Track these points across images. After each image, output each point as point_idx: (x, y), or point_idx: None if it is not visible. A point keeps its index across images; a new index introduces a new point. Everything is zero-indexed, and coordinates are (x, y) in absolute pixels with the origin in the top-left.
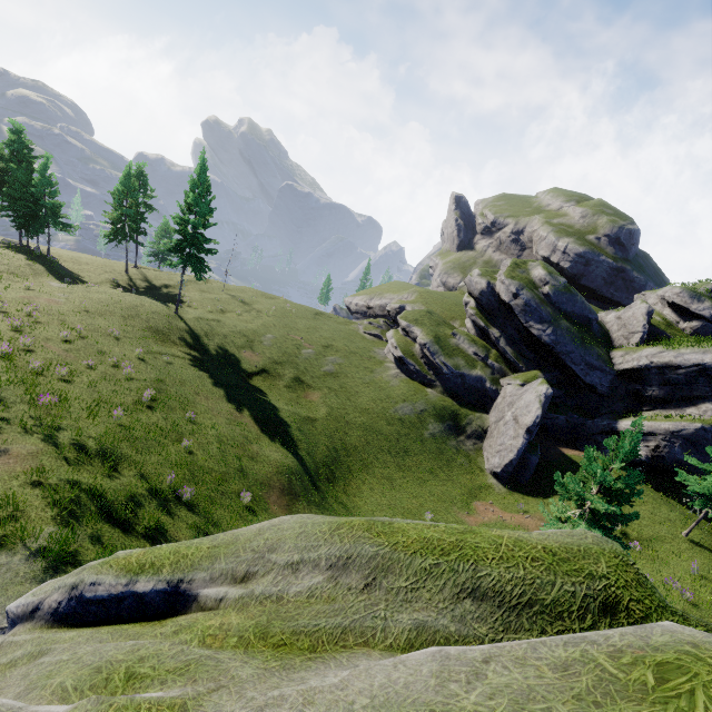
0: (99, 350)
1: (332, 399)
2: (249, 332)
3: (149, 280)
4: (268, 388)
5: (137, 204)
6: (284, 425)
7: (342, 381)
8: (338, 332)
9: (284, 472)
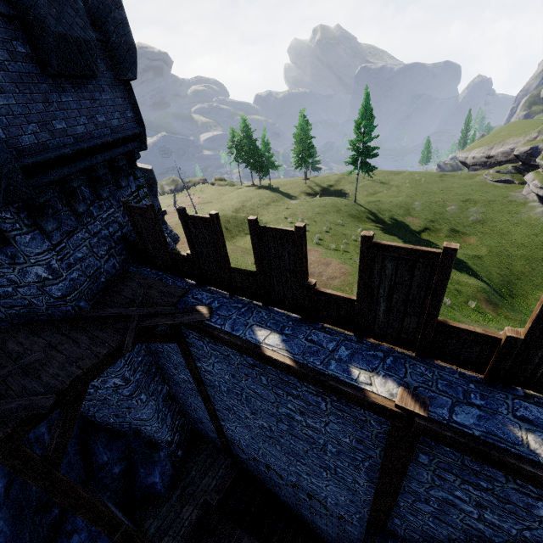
0: (342, 234)
1: (487, 241)
2: (402, 203)
3: (319, 185)
4: (434, 240)
5: (308, 138)
6: (462, 262)
7: (490, 225)
8: (468, 186)
9: (481, 291)
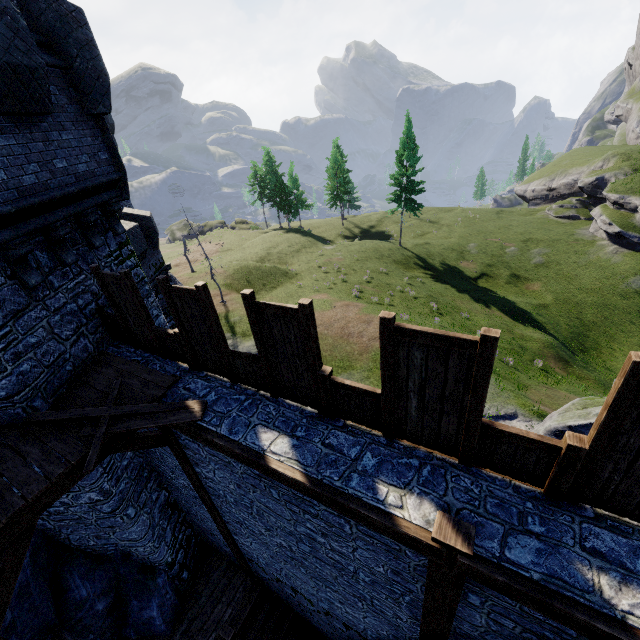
0: (386, 284)
1: (553, 286)
2: (455, 246)
3: (359, 226)
4: (493, 287)
5: (343, 172)
6: (526, 313)
7: (555, 268)
8: (529, 224)
9: (549, 346)
